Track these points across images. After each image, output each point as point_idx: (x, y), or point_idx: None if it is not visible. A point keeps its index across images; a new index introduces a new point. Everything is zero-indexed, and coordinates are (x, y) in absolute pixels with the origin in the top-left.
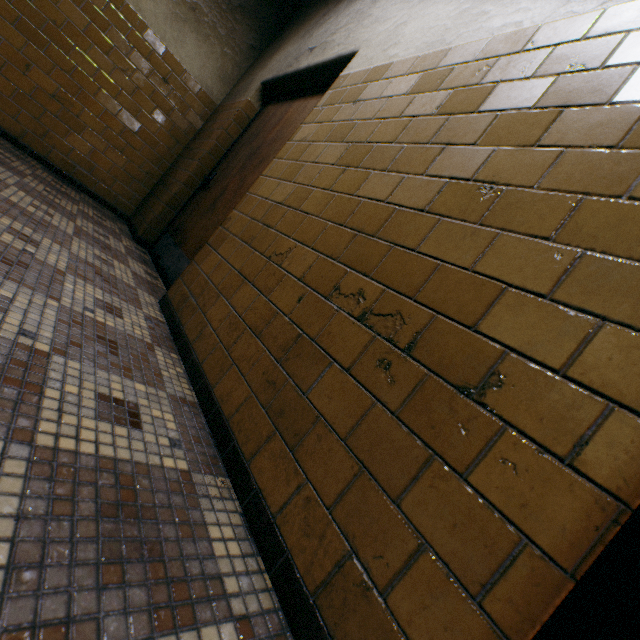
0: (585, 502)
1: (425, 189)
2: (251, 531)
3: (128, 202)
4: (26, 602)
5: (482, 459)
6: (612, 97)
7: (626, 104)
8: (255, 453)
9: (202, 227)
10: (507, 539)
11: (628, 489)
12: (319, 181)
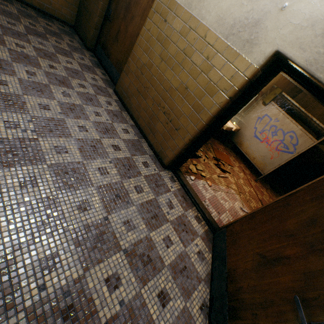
0: (183, 143)
1: (177, 82)
2: (149, 146)
3: (71, 18)
4: (131, 153)
5: (176, 138)
6: (208, 74)
7: (208, 78)
8: (148, 135)
9: (115, 51)
10: (176, 147)
11: (187, 142)
12: (155, 61)
